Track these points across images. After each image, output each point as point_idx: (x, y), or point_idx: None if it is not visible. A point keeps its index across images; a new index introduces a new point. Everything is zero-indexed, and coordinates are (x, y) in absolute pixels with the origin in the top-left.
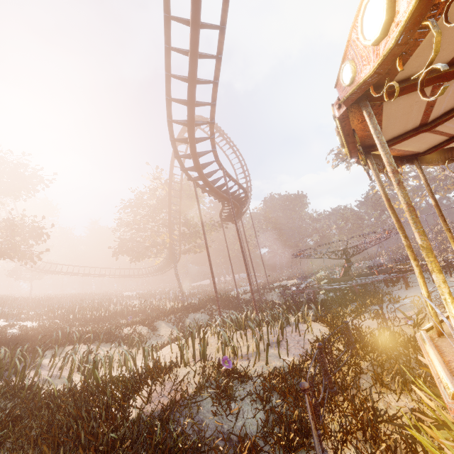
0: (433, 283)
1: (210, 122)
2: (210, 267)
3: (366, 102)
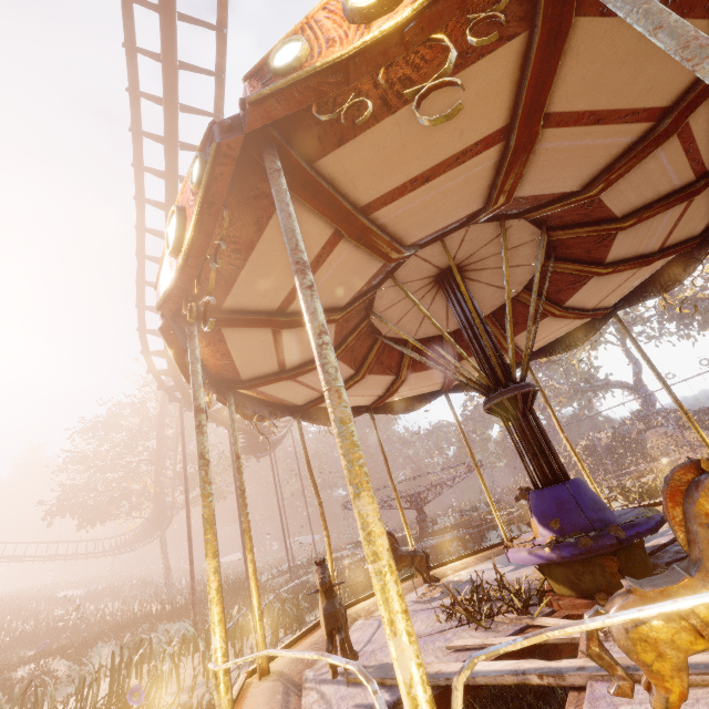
0: None
1: None
2: (188, 537)
3: (228, 392)
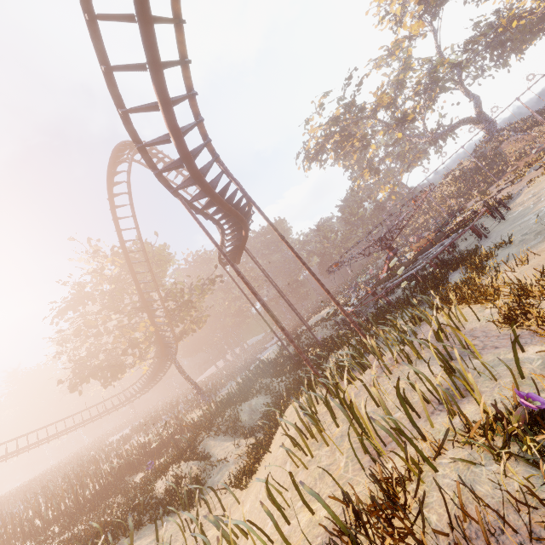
0: (503, 221)
1: (184, 61)
2: (265, 310)
3: None
